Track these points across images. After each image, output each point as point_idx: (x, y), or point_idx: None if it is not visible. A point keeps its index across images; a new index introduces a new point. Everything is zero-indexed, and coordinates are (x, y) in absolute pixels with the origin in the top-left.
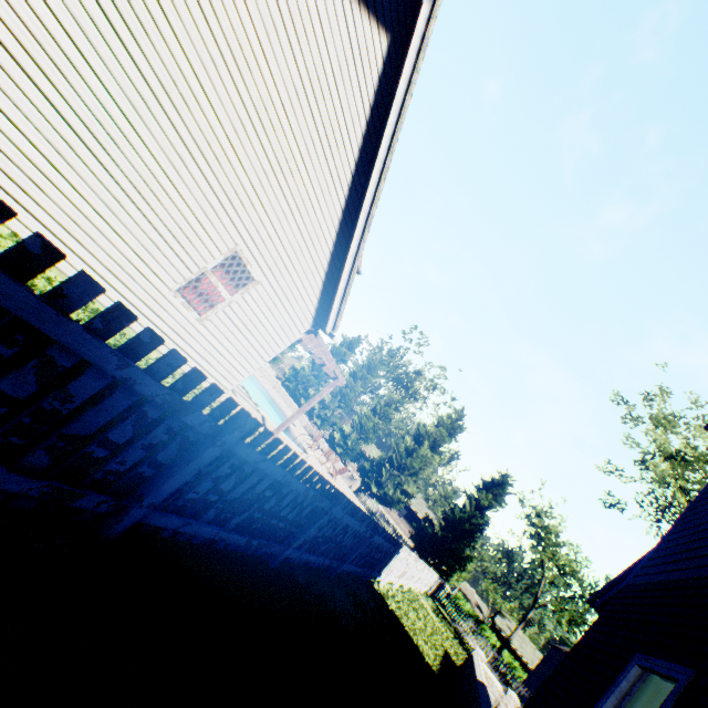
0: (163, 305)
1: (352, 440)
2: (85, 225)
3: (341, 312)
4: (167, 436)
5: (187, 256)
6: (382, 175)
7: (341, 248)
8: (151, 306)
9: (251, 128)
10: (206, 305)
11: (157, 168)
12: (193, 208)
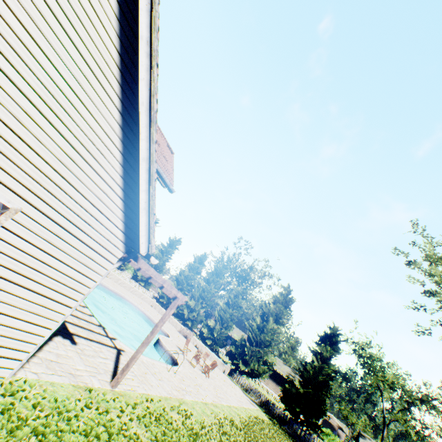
0: None
1: (217, 331)
2: None
3: (151, 228)
4: None
5: None
6: (151, 59)
7: (133, 158)
8: None
9: None
10: None
11: None
12: None
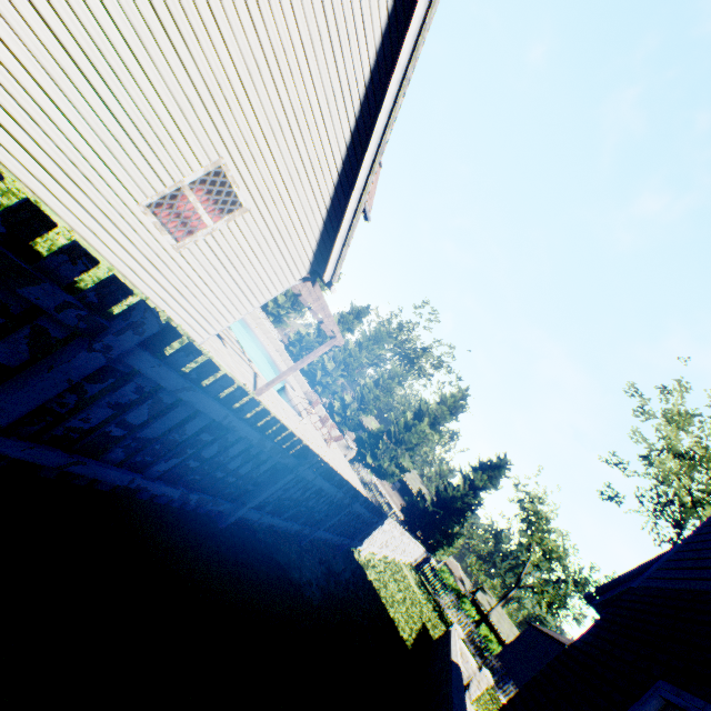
0: (130, 223)
1: (351, 410)
2: (24, 99)
3: (342, 258)
4: (0, 320)
5: (159, 162)
6: (401, 88)
7: (347, 181)
8: (115, 222)
9: None
10: (185, 232)
11: (116, 34)
12: (164, 99)
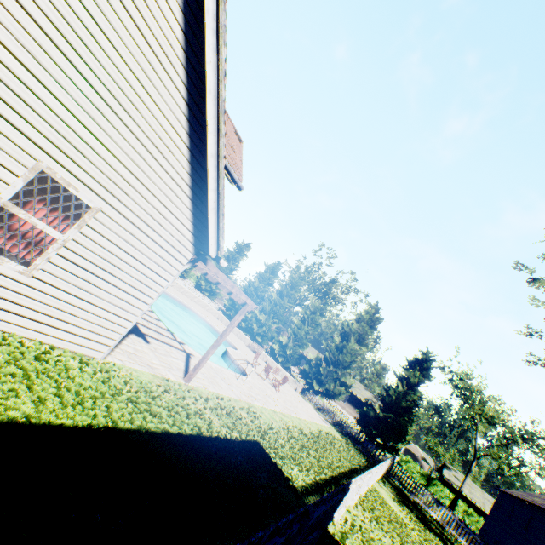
0: None
1: (289, 349)
2: None
3: (220, 230)
4: None
5: None
6: (219, 37)
7: (200, 153)
8: None
9: None
10: (37, 252)
11: None
12: None
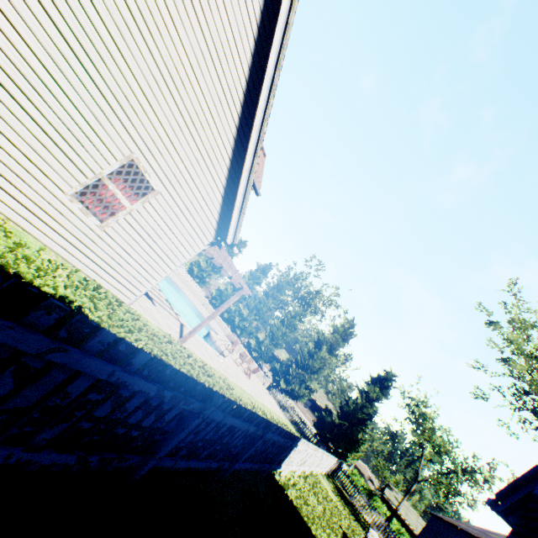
0: (59, 209)
1: (265, 346)
2: None
3: (239, 224)
4: None
5: (80, 159)
6: (271, 91)
7: (237, 165)
8: (45, 210)
9: (137, 31)
10: (108, 214)
11: (35, 61)
12: (81, 109)
